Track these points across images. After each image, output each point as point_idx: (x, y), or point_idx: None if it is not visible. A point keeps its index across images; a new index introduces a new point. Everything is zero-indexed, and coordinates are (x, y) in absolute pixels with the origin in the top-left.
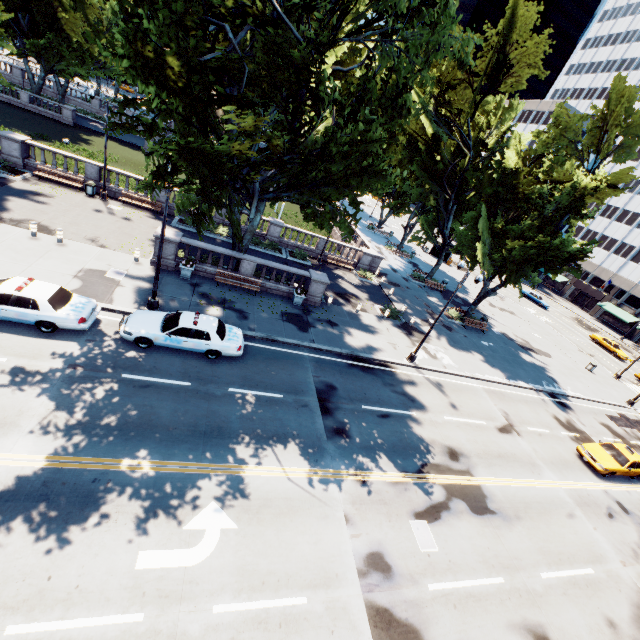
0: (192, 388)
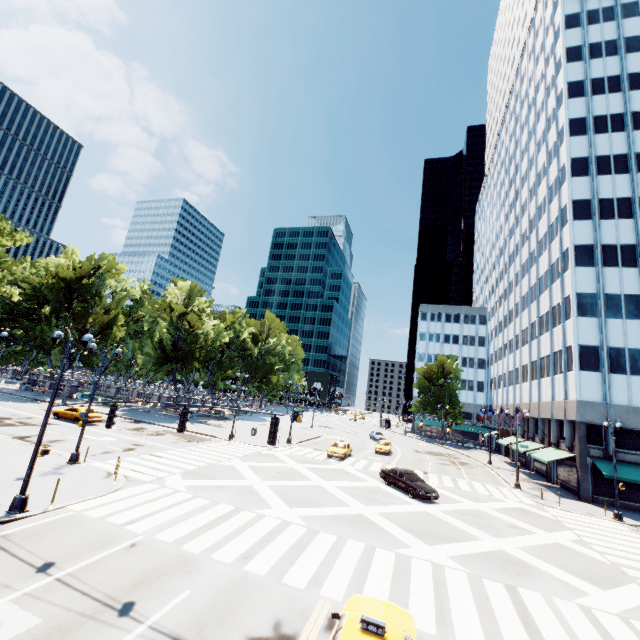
0: None
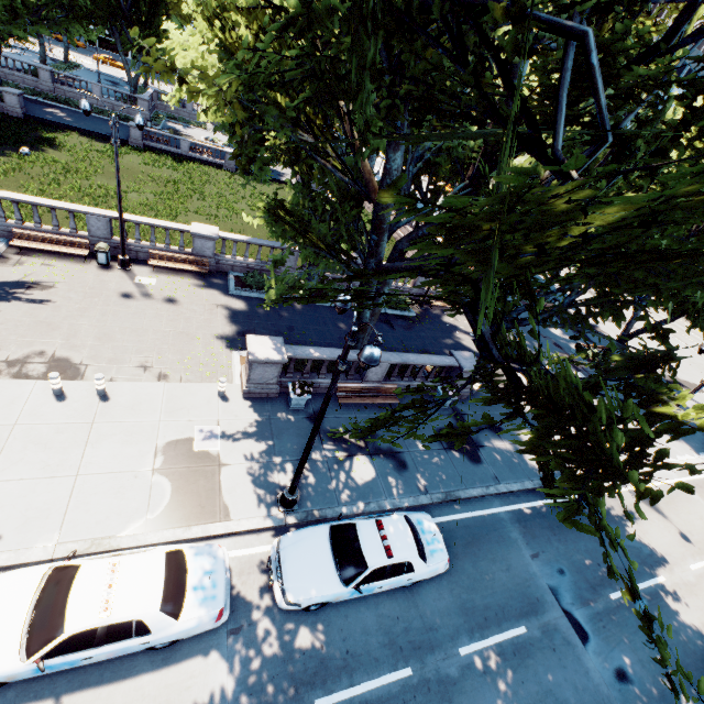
0: (417, 679)
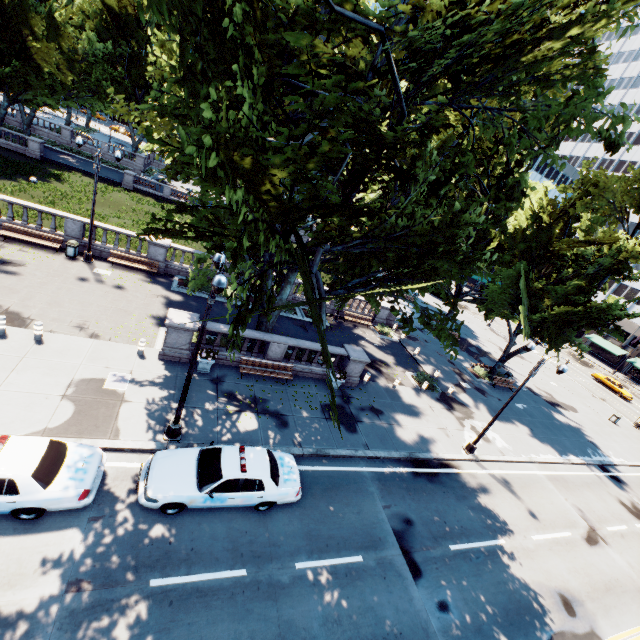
0: (250, 579)
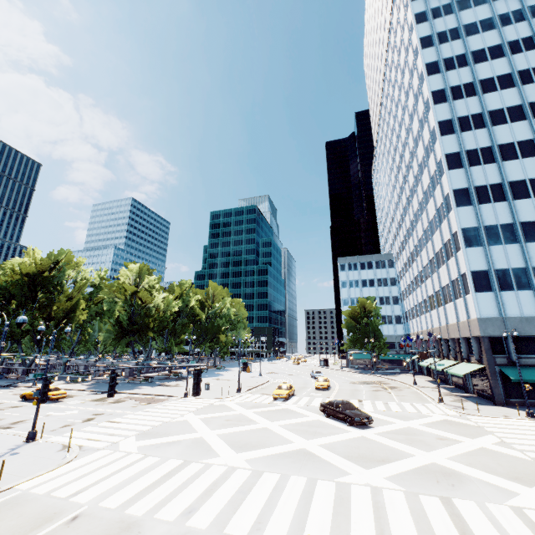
0: None
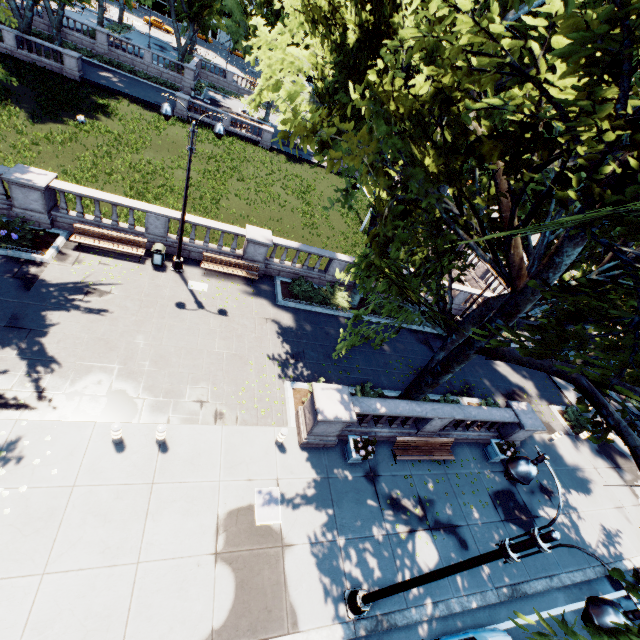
0: None
